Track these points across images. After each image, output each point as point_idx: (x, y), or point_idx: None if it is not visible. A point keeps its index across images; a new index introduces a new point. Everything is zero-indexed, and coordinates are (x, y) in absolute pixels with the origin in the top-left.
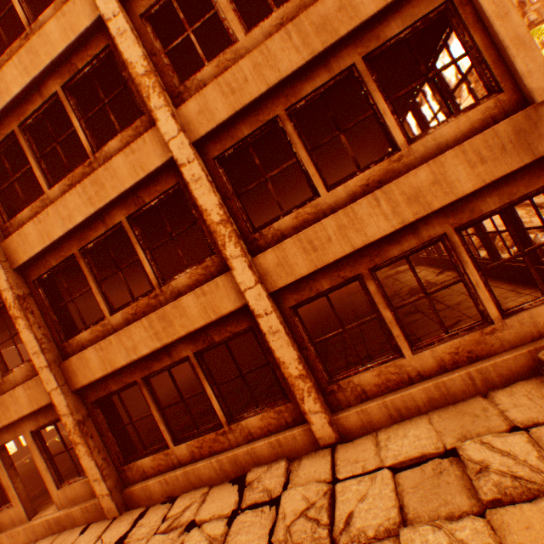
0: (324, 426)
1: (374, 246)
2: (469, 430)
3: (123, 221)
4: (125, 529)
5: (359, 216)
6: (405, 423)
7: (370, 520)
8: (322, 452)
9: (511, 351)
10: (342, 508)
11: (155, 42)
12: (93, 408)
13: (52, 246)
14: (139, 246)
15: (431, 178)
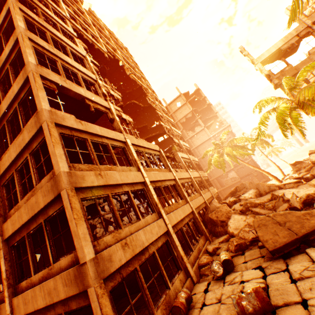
0: None
1: (44, 308)
2: None
3: None
4: None
5: (37, 293)
6: None
7: None
8: None
9: None
10: None
11: (5, 194)
12: None
13: None
14: None
15: (54, 285)
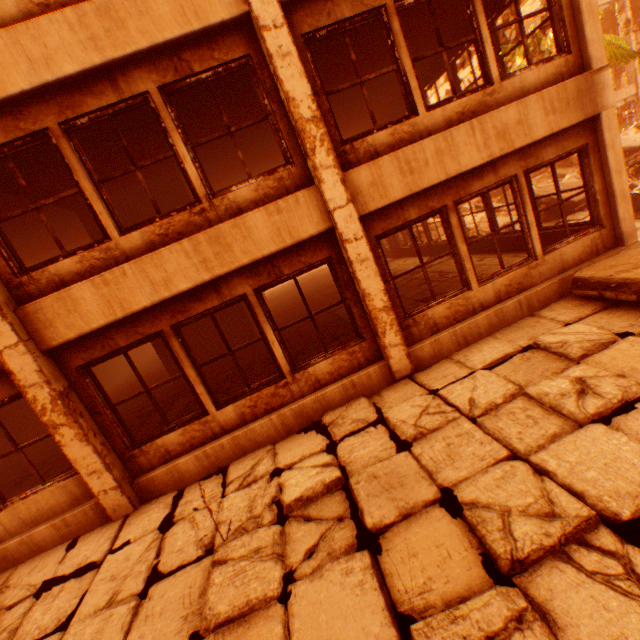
0: (402, 359)
1: (461, 178)
2: (534, 333)
3: (152, 92)
4: (162, 513)
5: (456, 143)
6: (474, 345)
7: (492, 396)
8: (401, 383)
9: (546, 282)
10: (460, 399)
11: None
12: (80, 377)
13: None
14: (179, 136)
15: (517, 118)
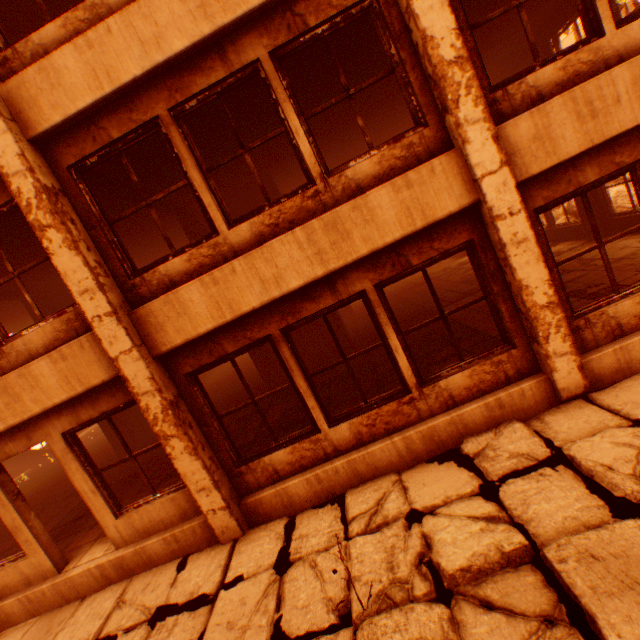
0: (570, 372)
1: None
2: None
3: (262, 59)
4: (274, 546)
5: None
6: None
7: None
8: (572, 405)
9: None
10: None
11: None
12: (188, 384)
13: (112, 98)
14: (290, 107)
15: None
